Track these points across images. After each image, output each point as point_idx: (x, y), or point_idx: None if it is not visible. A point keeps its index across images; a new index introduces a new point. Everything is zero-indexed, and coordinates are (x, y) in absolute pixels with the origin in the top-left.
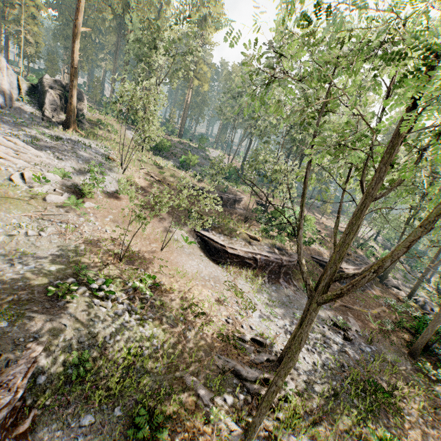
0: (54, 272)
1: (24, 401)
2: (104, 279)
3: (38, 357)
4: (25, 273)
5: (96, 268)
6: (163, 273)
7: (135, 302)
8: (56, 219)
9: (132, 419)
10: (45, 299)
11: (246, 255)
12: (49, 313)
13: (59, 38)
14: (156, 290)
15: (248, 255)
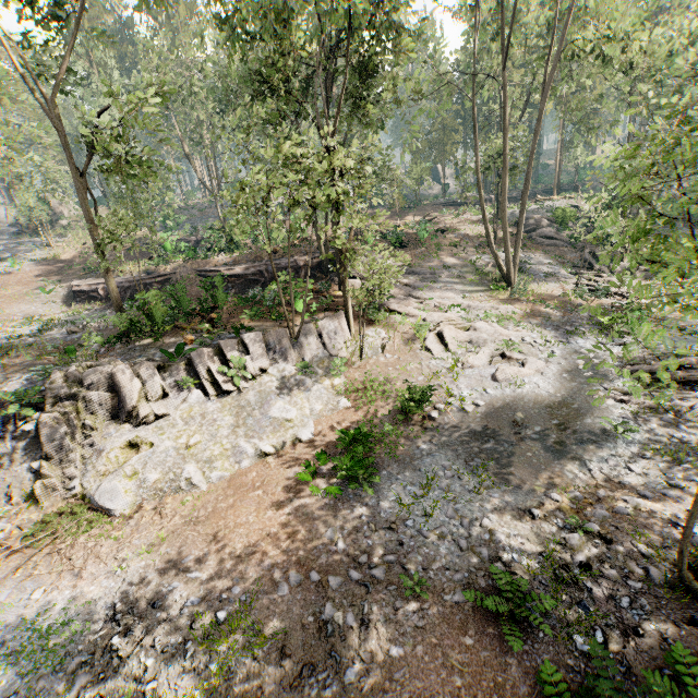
0: None
1: None
2: None
3: None
4: None
5: None
6: None
7: None
8: None
9: None
10: None
11: (89, 288)
12: None
13: None
14: None
15: (92, 288)
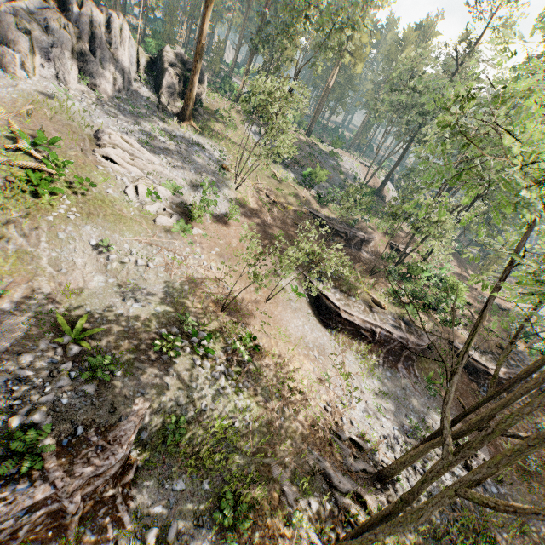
0: (159, 315)
1: (129, 452)
2: (205, 333)
3: (144, 414)
4: (133, 313)
5: (197, 315)
6: (264, 332)
7: (232, 365)
8: (164, 248)
9: (218, 498)
10: (151, 349)
11: (363, 324)
12: (154, 368)
13: None
14: (254, 353)
15: (365, 325)
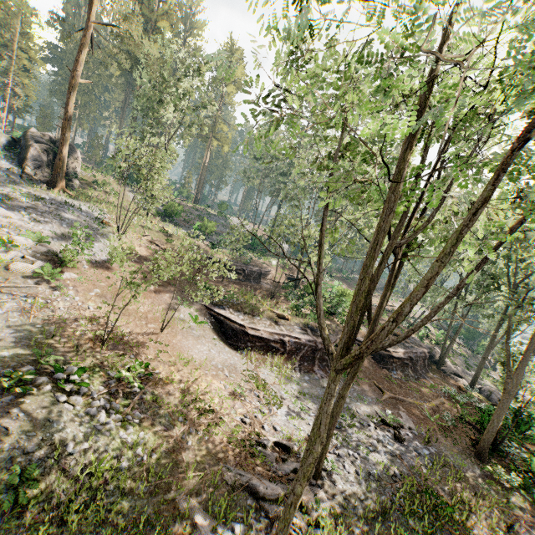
0: (6, 359)
1: None
2: (76, 367)
3: None
4: None
5: (67, 354)
6: (161, 360)
7: (117, 398)
8: (21, 292)
9: None
10: None
11: (271, 337)
12: None
13: (56, 93)
14: (148, 382)
15: (274, 337)
